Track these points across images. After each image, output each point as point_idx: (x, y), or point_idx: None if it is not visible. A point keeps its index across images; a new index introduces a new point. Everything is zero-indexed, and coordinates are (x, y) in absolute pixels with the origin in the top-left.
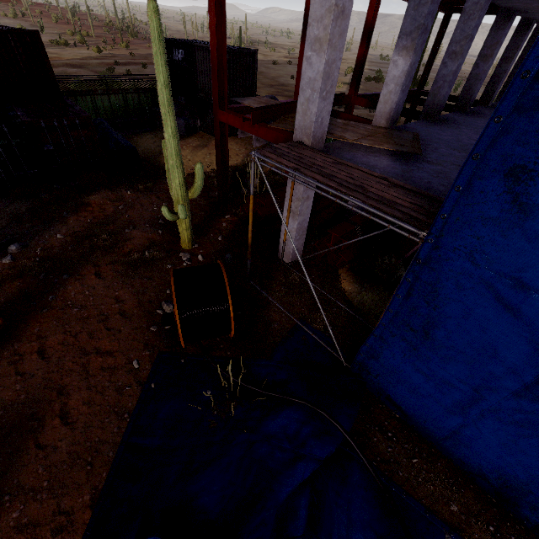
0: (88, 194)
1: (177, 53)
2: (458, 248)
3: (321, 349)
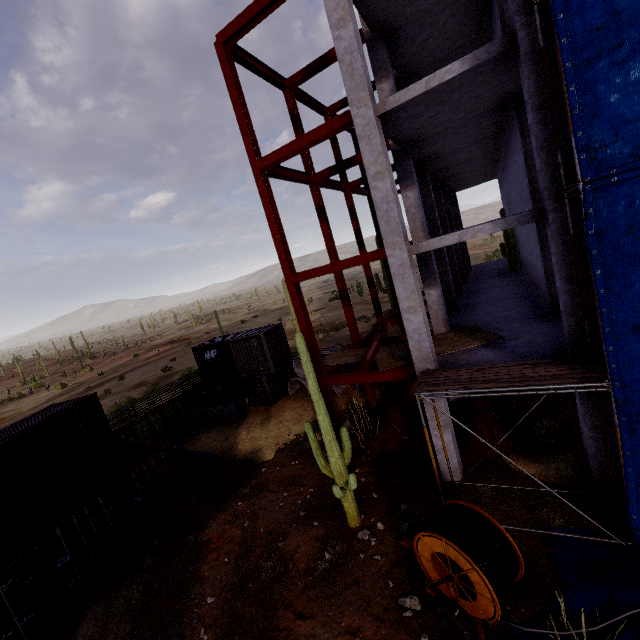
0: (202, 529)
1: (209, 354)
2: (638, 380)
3: (586, 543)
